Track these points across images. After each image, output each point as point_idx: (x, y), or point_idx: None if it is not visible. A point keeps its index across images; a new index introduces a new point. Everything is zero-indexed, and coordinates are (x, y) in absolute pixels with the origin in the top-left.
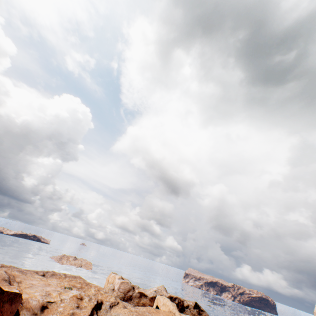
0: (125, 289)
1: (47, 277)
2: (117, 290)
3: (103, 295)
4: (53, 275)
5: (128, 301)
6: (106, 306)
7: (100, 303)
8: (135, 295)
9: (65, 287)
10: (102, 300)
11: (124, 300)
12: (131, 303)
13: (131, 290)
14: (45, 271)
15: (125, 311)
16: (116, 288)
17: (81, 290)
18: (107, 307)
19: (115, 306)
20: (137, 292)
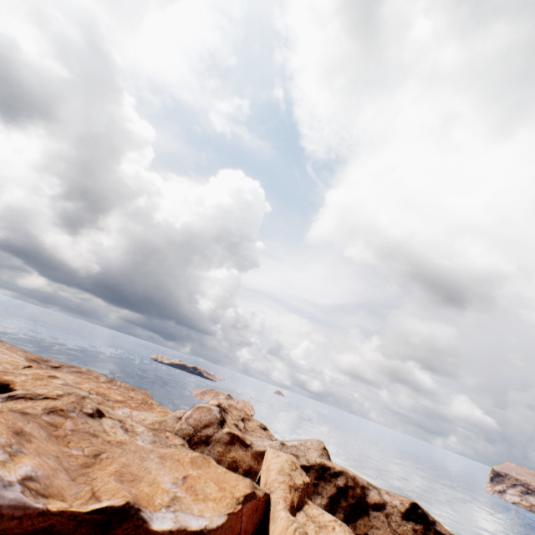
0: (201, 420)
1: (59, 370)
2: (184, 419)
3: (37, 381)
4: (76, 372)
5: (199, 447)
6: (4, 395)
7: (0, 388)
8: (219, 436)
9: None
10: (10, 383)
11: (190, 442)
12: (205, 453)
13: (212, 424)
14: (69, 365)
15: (10, 405)
16: (185, 415)
17: (112, 403)
18: (1, 396)
19: (26, 401)
20: (225, 432)
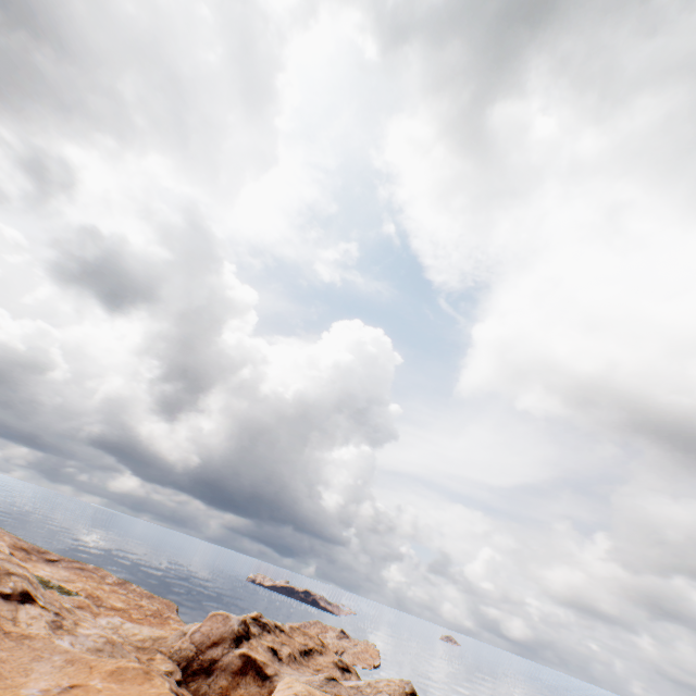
0: (210, 635)
1: (54, 564)
2: (189, 634)
3: None
4: (76, 568)
5: (197, 679)
6: None
7: None
8: (228, 661)
9: (43, 580)
10: None
11: (186, 671)
12: (203, 689)
13: (223, 641)
14: (72, 560)
15: None
16: (193, 629)
17: (103, 610)
18: None
19: None
20: (238, 654)
